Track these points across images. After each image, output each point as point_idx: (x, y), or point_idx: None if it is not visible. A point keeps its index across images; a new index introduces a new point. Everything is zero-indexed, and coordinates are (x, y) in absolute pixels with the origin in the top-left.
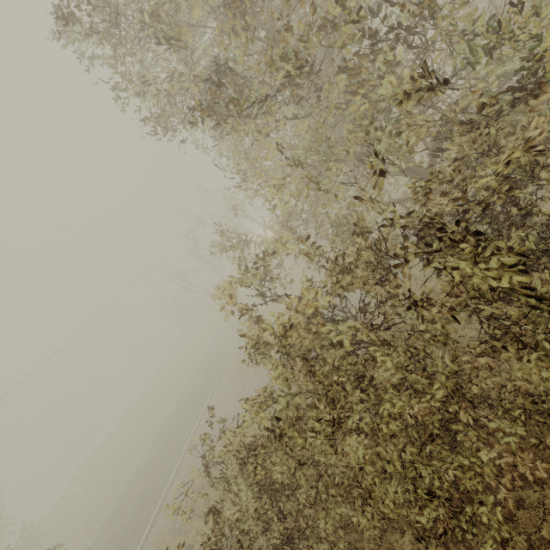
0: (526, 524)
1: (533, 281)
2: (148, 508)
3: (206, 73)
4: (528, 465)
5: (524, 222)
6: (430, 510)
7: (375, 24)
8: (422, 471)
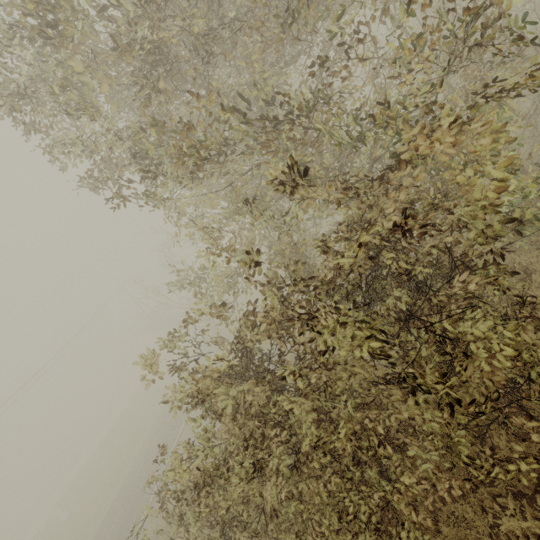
0: (452, 539)
1: (430, 320)
2: (127, 533)
3: (142, 123)
4: (445, 486)
5: (416, 269)
6: (361, 535)
7: (273, 96)
8: (347, 501)
